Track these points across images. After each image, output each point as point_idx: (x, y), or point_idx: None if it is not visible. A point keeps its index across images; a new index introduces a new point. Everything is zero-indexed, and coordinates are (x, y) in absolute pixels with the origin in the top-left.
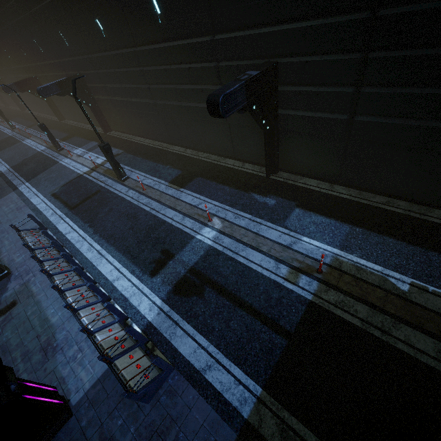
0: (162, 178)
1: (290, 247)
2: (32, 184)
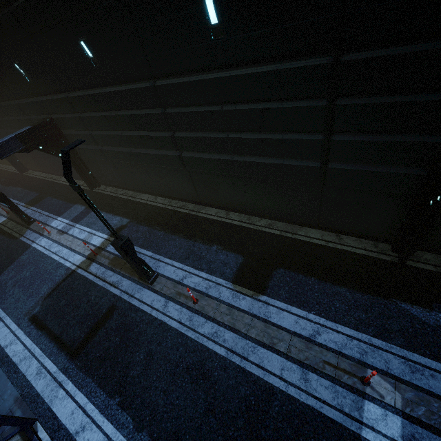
0: (215, 272)
1: None
2: None
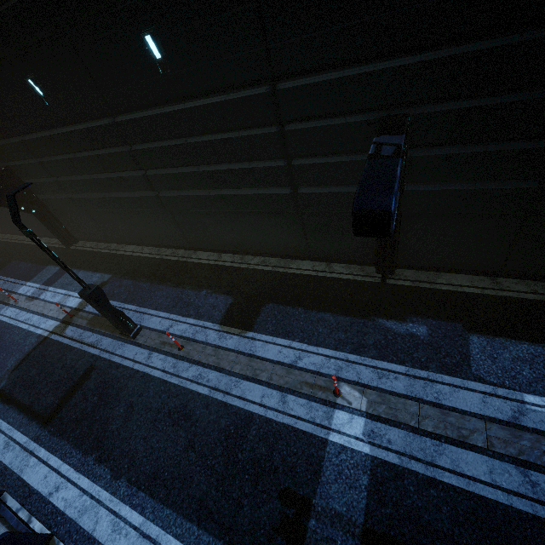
0: (203, 316)
1: (518, 423)
2: None
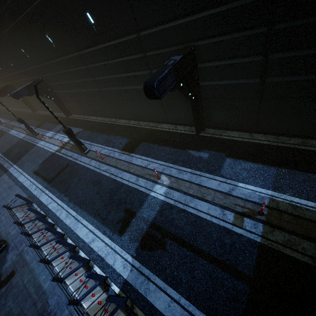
0: (115, 147)
1: (230, 193)
2: (18, 165)
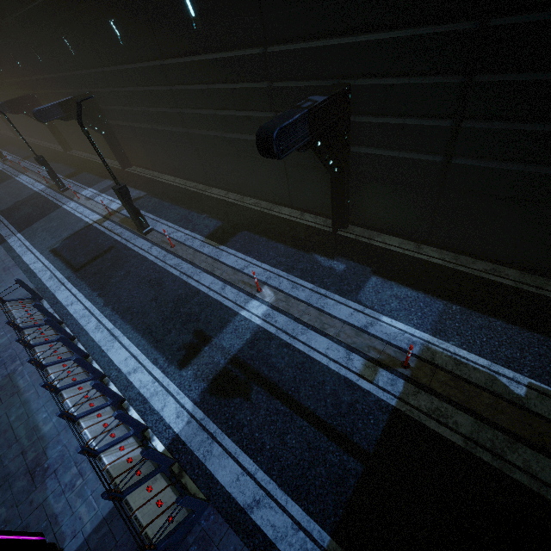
0: (196, 230)
1: (365, 329)
2: (25, 235)
